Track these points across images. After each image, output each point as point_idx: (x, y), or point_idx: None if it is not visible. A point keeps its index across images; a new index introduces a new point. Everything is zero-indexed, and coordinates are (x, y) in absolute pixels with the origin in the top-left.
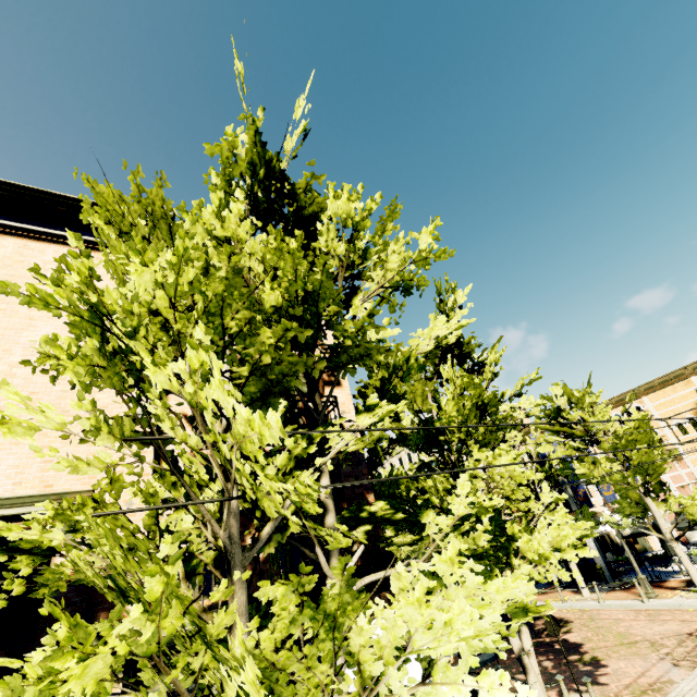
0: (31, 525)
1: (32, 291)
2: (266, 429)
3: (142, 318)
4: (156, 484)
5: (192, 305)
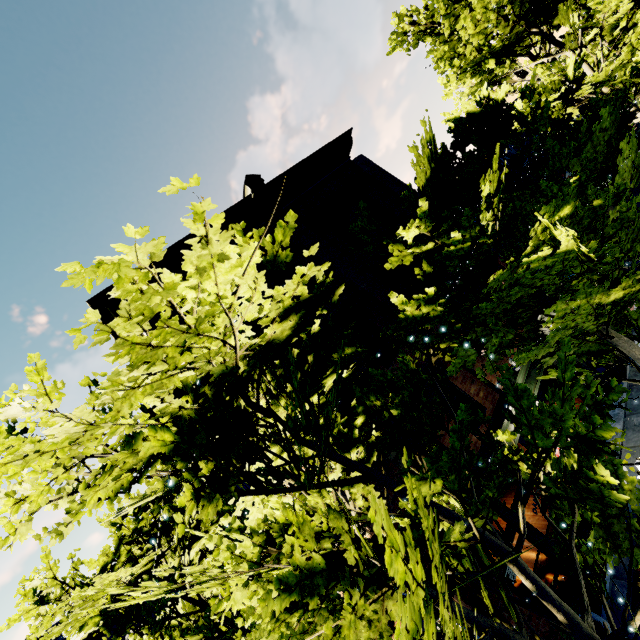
0: None
1: None
2: None
3: None
4: None
5: None
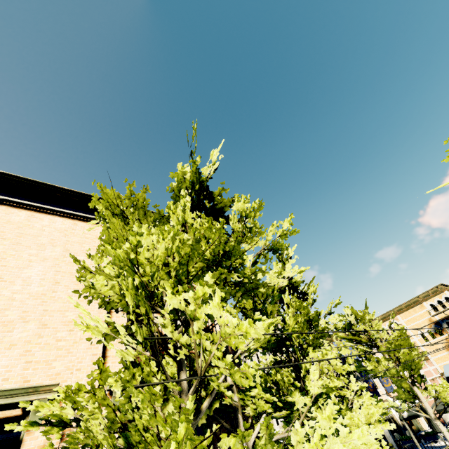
0: (53, 403)
1: (114, 253)
2: (252, 329)
3: (145, 266)
4: (121, 375)
5: (172, 259)
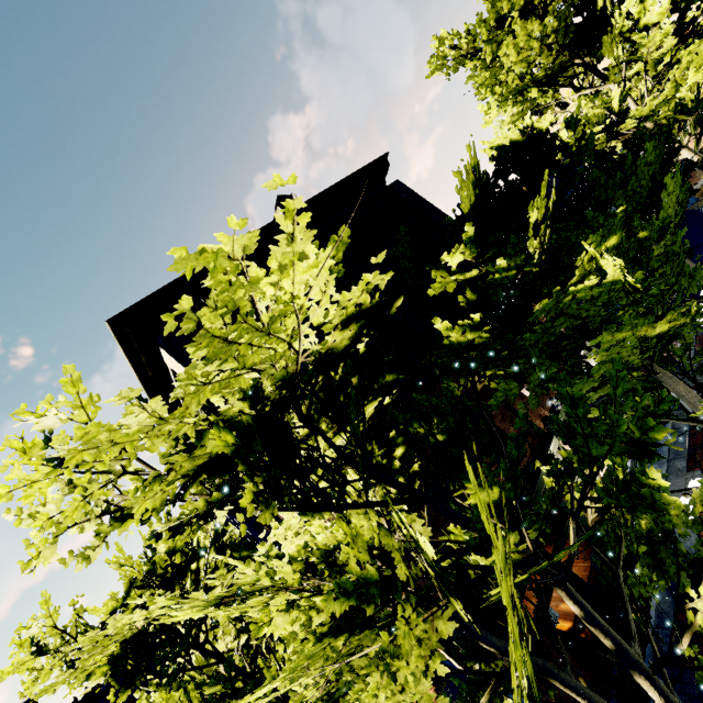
0: None
1: None
2: None
3: None
4: None
5: None
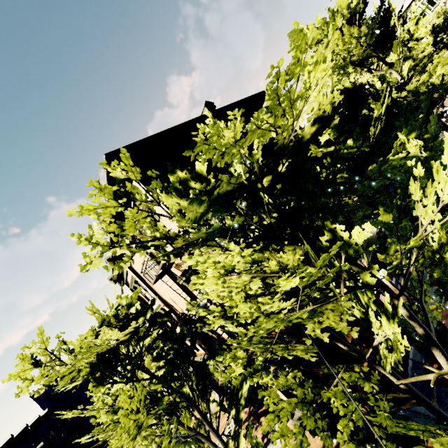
0: None
1: None
2: None
3: None
4: None
5: None
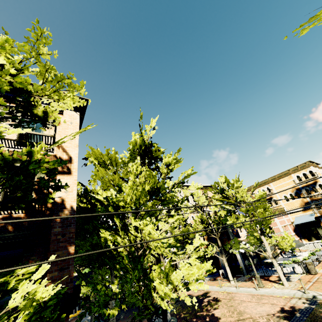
0: None
1: None
2: None
3: None
4: None
5: None
